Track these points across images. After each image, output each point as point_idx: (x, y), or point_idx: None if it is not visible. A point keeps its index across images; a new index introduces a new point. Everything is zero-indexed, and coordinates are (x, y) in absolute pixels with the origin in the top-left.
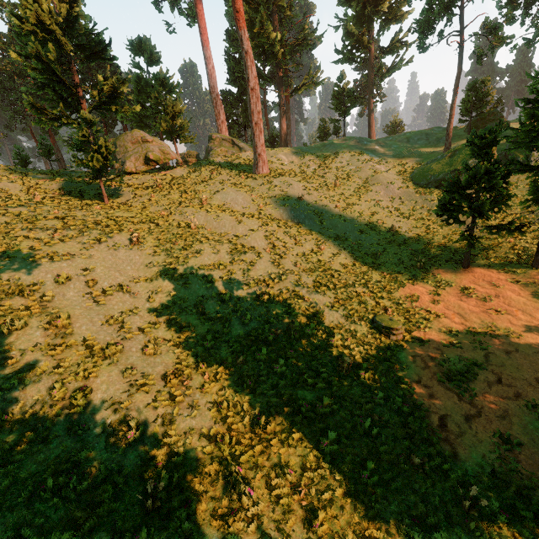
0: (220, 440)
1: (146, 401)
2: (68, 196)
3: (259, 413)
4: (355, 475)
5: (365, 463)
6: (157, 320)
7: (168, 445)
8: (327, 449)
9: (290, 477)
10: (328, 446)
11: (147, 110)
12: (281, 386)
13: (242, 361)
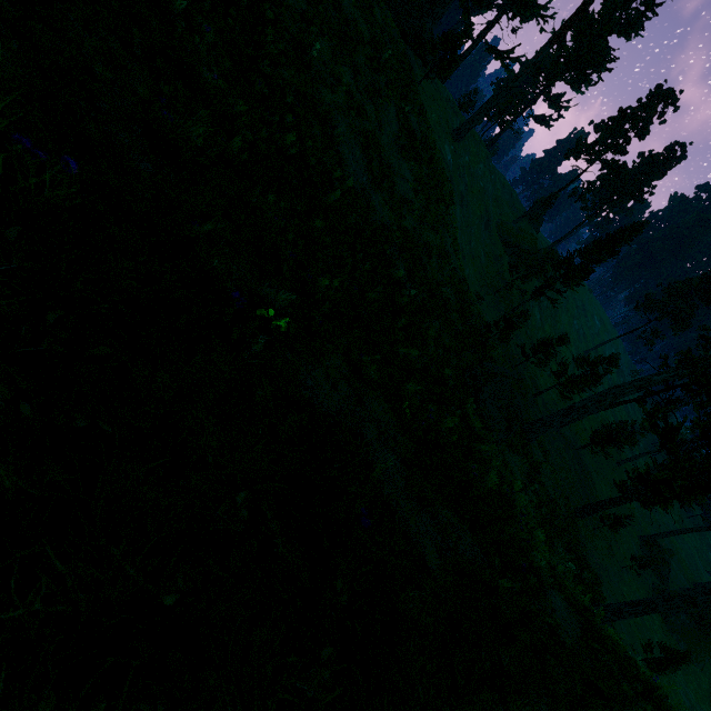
0: None
1: None
2: None
3: None
4: None
5: None
6: None
7: None
8: None
9: None
10: None
11: None
12: None
13: None
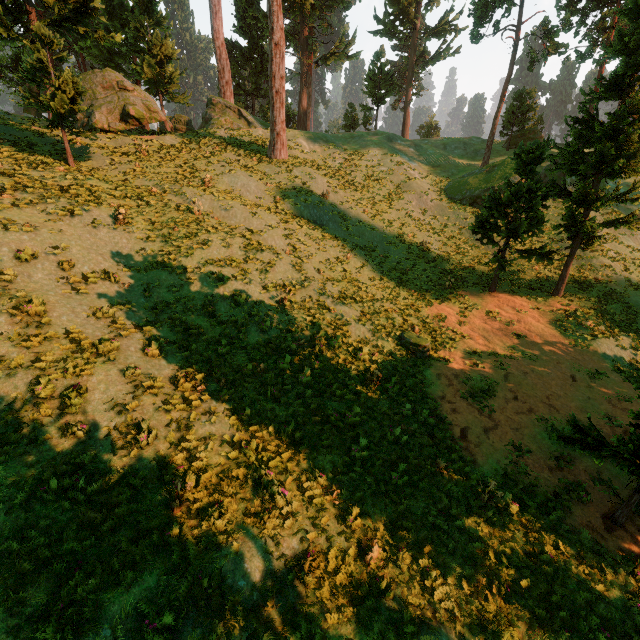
0: (245, 447)
1: (157, 404)
2: (10, 147)
3: (285, 422)
4: (386, 477)
5: (395, 467)
6: (156, 319)
7: (186, 451)
8: (358, 455)
9: (323, 480)
10: (359, 452)
11: (120, 45)
12: (308, 396)
13: (263, 370)
